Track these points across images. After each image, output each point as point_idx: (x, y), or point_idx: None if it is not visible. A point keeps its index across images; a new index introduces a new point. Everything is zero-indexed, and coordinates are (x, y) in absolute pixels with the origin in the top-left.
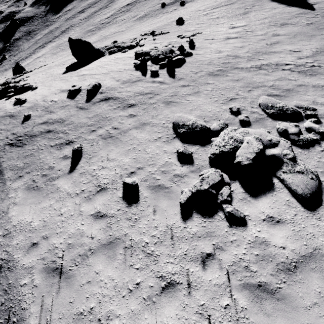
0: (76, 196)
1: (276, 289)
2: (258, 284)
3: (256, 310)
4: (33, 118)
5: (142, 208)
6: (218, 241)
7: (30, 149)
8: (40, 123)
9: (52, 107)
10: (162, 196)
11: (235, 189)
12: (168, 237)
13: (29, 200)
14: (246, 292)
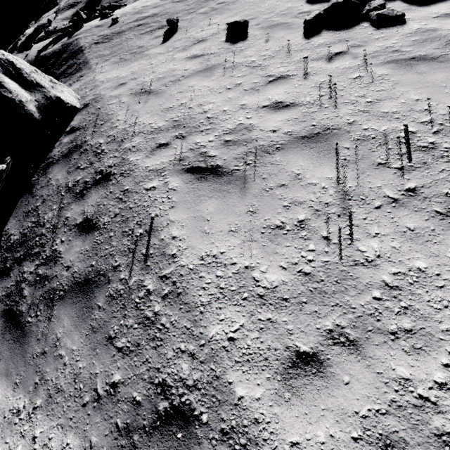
0: (168, 52)
1: (440, 56)
2: (411, 58)
3: (402, 73)
4: (121, 22)
5: (250, 42)
6: (356, 42)
7: (118, 41)
8: (129, 22)
9: (144, 9)
10: (279, 30)
11: (393, 6)
12: (283, 52)
13: (116, 67)
14: (390, 65)
